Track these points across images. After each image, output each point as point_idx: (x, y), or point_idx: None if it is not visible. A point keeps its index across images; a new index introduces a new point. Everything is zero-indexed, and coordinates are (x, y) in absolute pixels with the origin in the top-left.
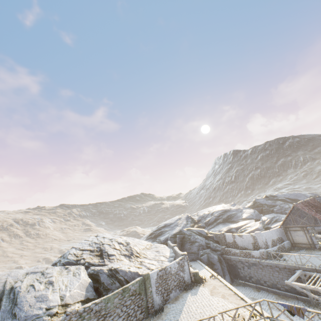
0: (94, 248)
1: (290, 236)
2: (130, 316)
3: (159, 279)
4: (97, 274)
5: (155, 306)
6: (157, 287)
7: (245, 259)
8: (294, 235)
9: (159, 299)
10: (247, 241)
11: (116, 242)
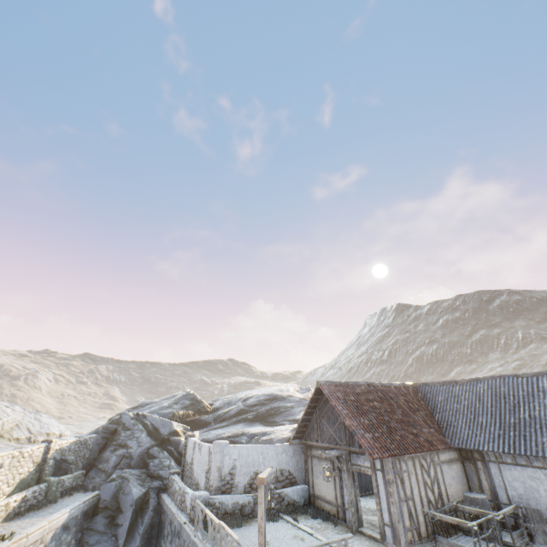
0: None
1: (311, 473)
2: None
3: None
4: None
5: None
6: None
7: (173, 511)
8: (317, 473)
9: None
10: (203, 464)
11: None
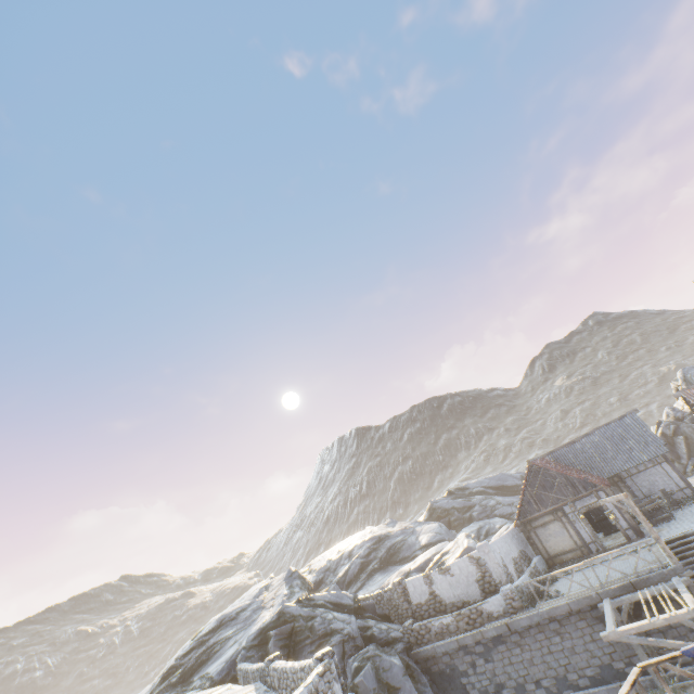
0: None
1: (539, 542)
2: None
3: None
4: None
5: None
6: None
7: (473, 632)
8: (546, 538)
9: None
10: (464, 579)
11: None
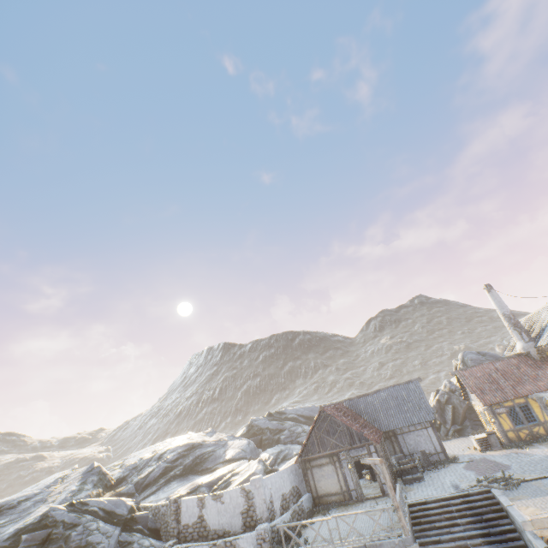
0: None
1: (313, 481)
2: None
3: None
4: None
5: None
6: None
7: None
8: (319, 478)
9: None
10: (232, 509)
11: None
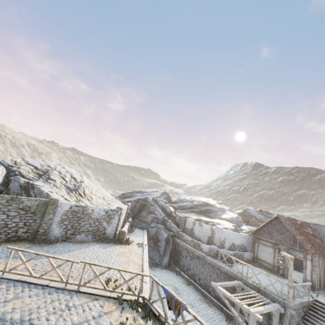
0: (42, 168)
1: (256, 249)
2: (7, 227)
3: (71, 214)
4: (12, 180)
5: (49, 236)
6: (63, 219)
7: (192, 248)
8: (261, 250)
9: (58, 232)
10: (204, 233)
11: (70, 175)
